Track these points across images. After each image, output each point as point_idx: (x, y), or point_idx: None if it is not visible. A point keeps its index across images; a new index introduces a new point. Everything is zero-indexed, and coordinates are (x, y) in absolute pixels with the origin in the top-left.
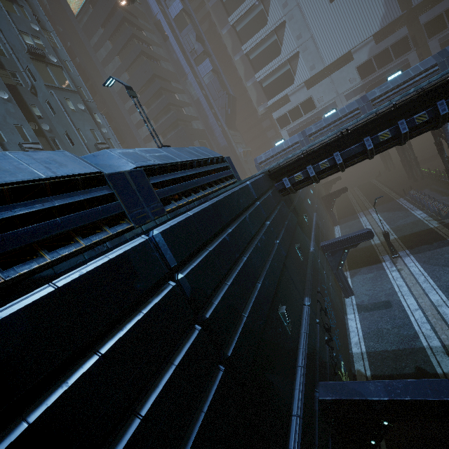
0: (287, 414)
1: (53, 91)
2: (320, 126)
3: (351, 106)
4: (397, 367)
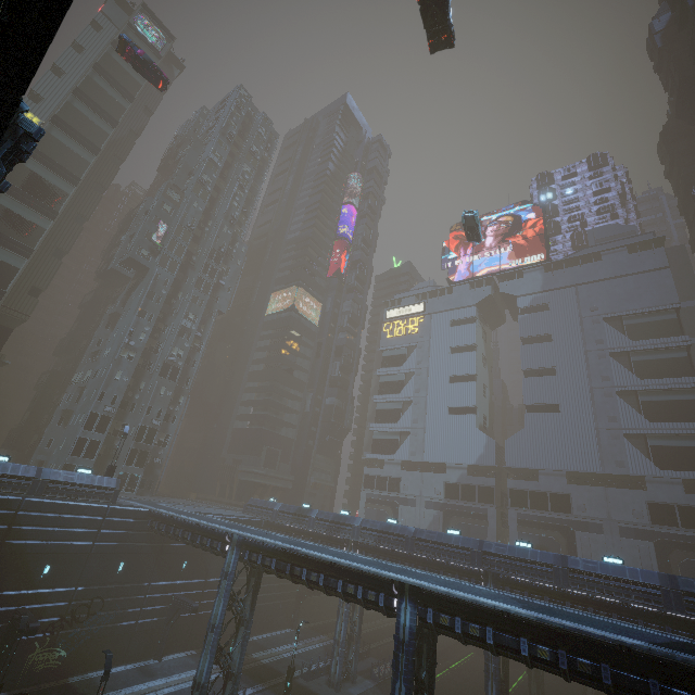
0: None
1: (160, 381)
2: (288, 510)
3: (309, 512)
4: (82, 688)
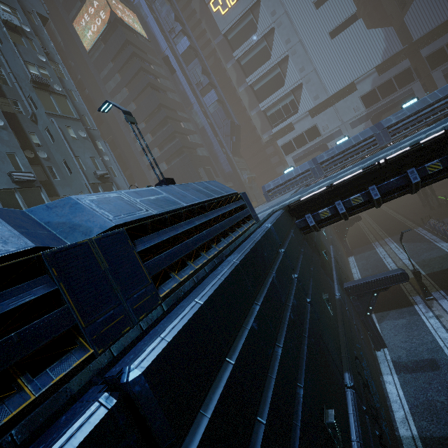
0: None
1: (54, 119)
2: (332, 154)
3: (365, 134)
4: None
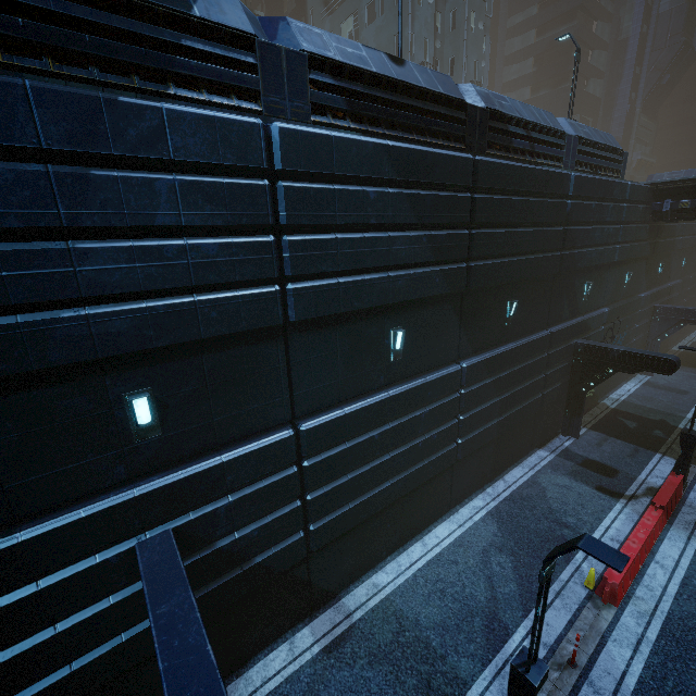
0: (559, 319)
1: None
2: None
3: None
4: (643, 413)
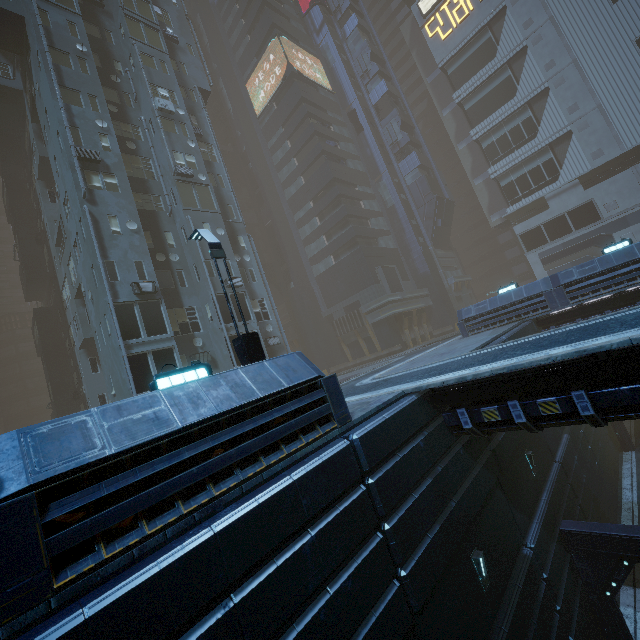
0: None
1: (191, 216)
2: (590, 271)
3: None
4: None
